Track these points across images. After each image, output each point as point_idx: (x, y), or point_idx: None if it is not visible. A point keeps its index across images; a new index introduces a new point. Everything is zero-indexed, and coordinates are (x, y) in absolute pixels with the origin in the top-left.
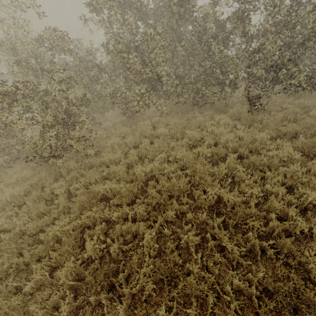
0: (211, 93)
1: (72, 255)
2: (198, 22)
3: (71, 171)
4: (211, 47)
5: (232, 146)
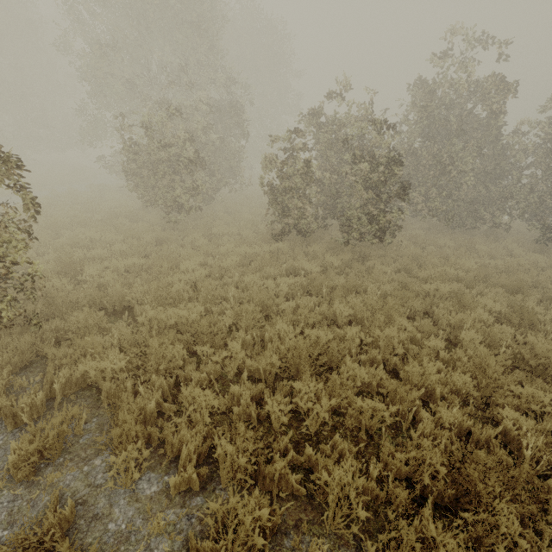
0: (491, 216)
1: (463, 310)
2: (502, 146)
3: (372, 257)
4: (502, 171)
5: (540, 267)
